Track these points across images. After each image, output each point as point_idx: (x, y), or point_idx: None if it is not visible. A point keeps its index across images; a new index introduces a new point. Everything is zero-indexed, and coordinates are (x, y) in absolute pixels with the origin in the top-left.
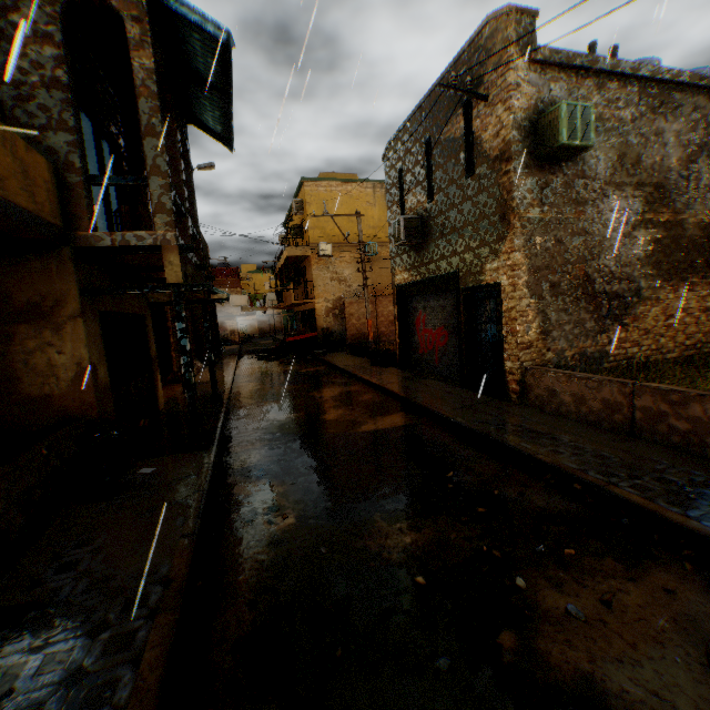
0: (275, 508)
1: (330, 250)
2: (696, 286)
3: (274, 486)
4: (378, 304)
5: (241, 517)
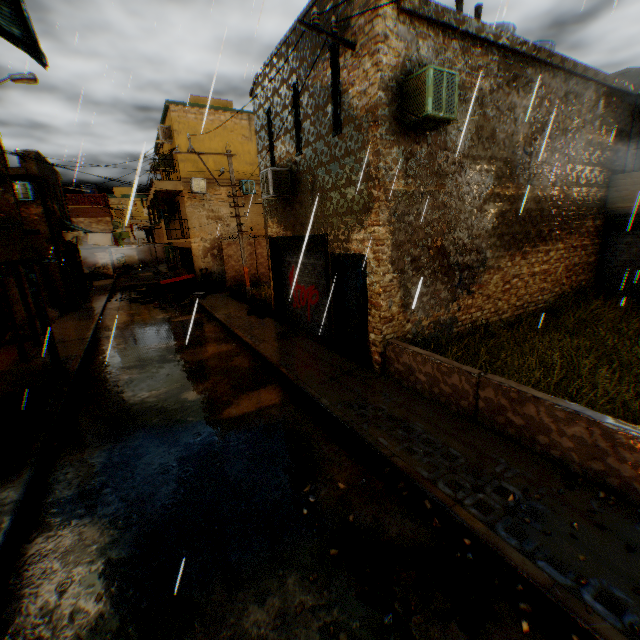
0: (91, 578)
1: (204, 186)
2: (528, 254)
3: (100, 531)
4: (257, 245)
5: (39, 605)
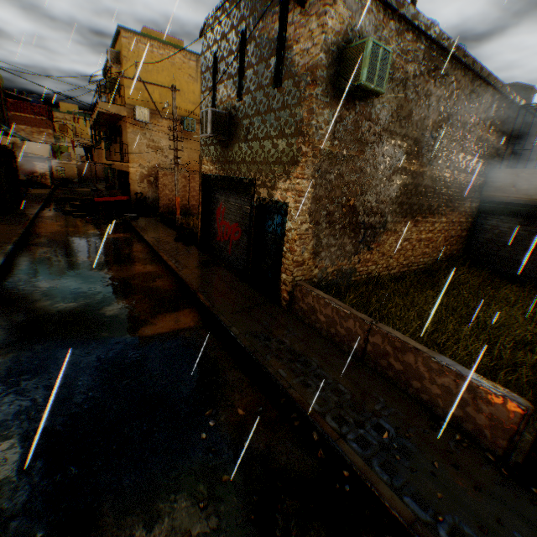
0: None
1: (147, 116)
2: (419, 223)
3: None
4: (191, 179)
5: None
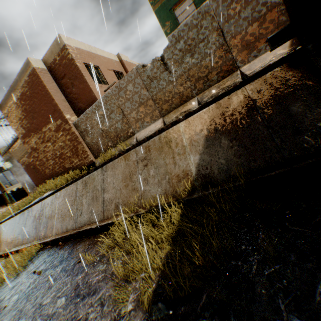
0: None
1: None
2: None
3: None
4: None
5: None
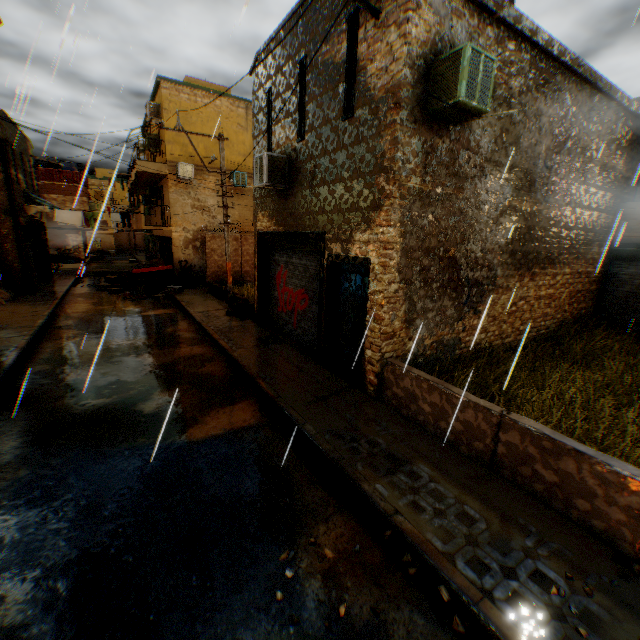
0: None
1: (191, 172)
2: (537, 276)
3: None
4: (244, 242)
5: None
